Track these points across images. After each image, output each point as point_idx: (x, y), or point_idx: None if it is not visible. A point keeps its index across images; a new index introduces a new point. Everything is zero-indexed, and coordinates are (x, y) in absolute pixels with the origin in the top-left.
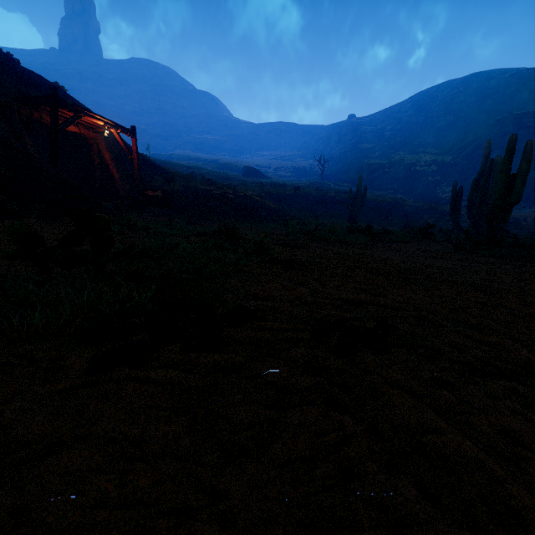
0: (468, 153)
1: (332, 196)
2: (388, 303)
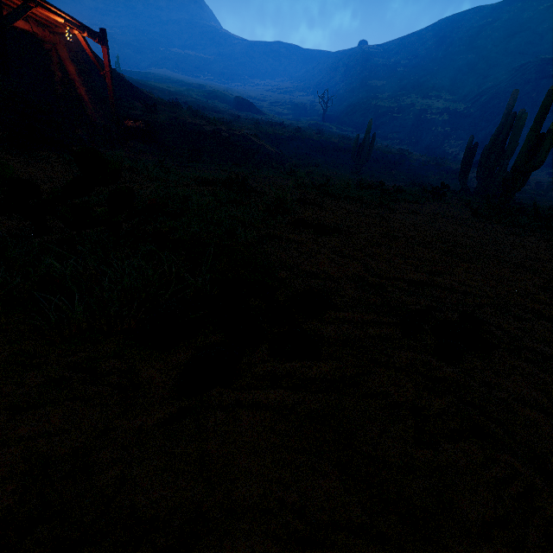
0: (484, 102)
1: (335, 143)
2: (453, 287)
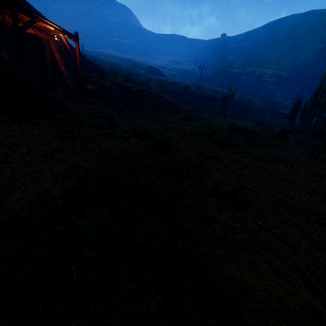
0: (298, 71)
1: (208, 95)
2: None
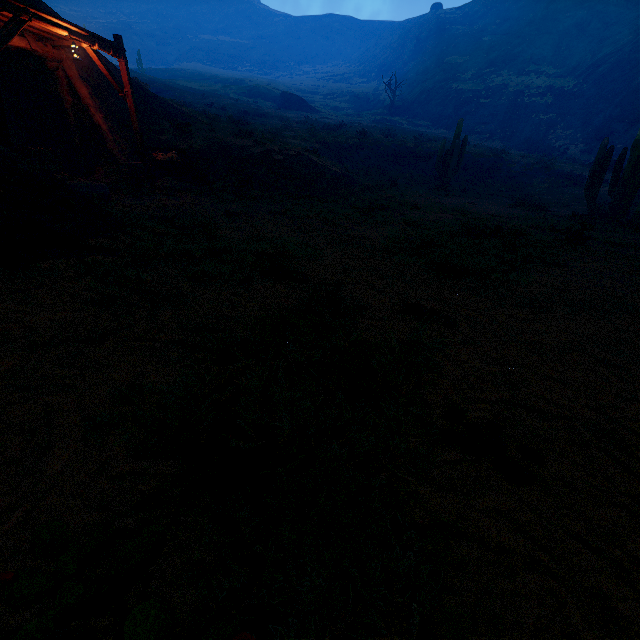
0: (600, 76)
1: (411, 147)
2: None
